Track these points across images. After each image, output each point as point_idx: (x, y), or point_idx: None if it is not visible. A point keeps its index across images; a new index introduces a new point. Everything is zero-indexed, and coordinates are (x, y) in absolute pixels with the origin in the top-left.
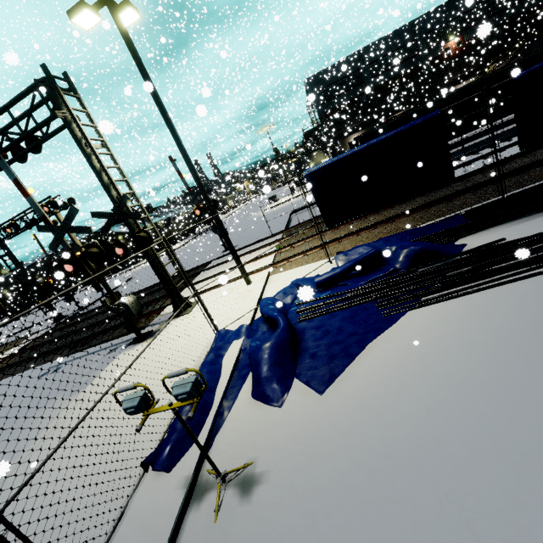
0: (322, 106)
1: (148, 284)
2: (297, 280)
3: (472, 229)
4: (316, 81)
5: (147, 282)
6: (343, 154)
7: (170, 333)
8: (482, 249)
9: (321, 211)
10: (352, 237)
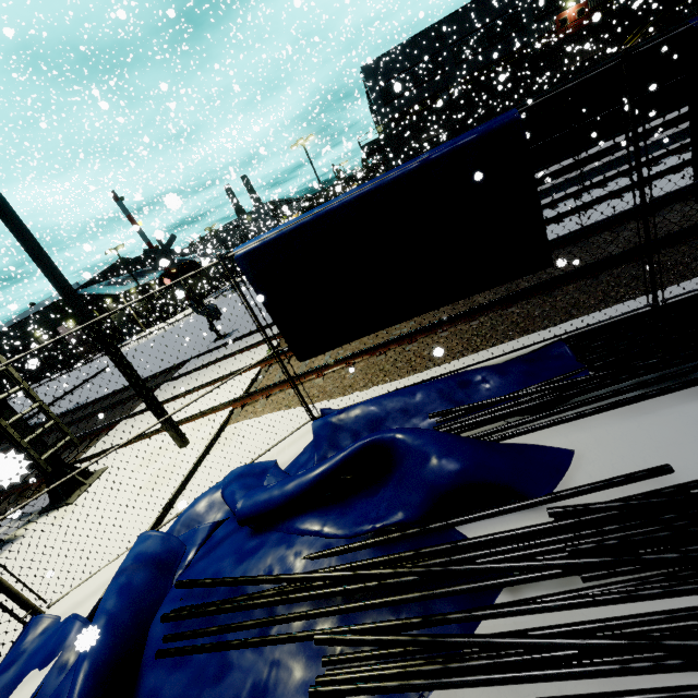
0: (386, 108)
1: (111, 387)
2: (233, 474)
3: (586, 400)
4: (375, 71)
5: (113, 383)
6: (310, 213)
7: (8, 562)
8: (610, 508)
9: (280, 330)
10: (373, 355)
